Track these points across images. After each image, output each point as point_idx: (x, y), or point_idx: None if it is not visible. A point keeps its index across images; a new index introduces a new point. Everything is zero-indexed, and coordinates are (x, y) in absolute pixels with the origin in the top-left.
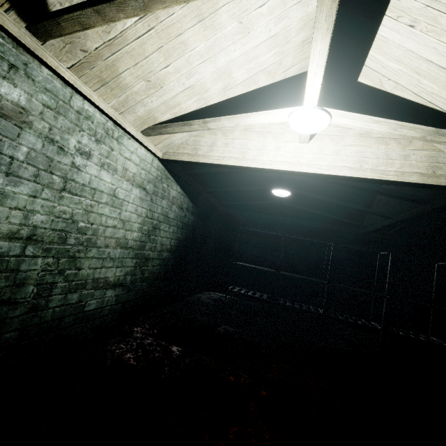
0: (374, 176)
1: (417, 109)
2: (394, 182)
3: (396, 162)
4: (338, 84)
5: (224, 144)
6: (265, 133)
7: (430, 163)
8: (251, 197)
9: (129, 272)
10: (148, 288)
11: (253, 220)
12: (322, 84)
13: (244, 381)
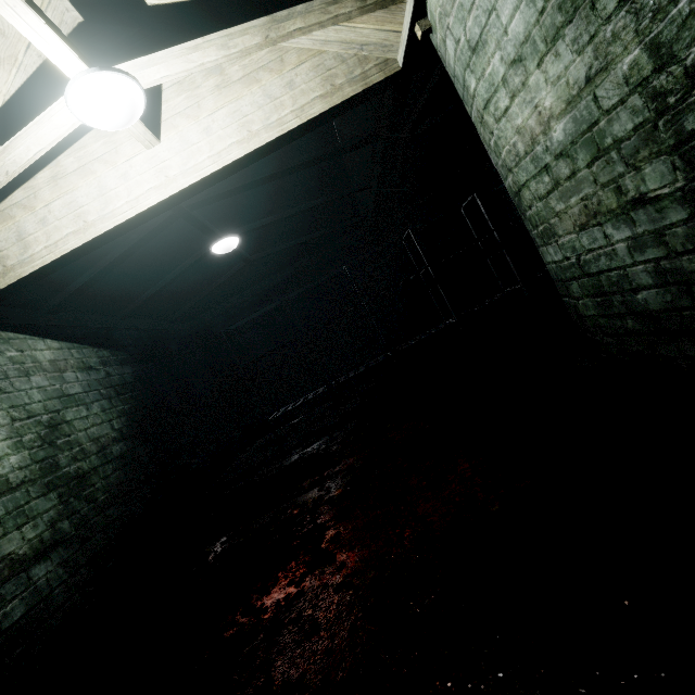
0: (274, 135)
1: (247, 5)
2: (304, 128)
3: (284, 98)
4: (135, 28)
5: (38, 224)
6: (88, 166)
7: (321, 76)
8: (205, 281)
9: (56, 517)
10: (125, 513)
11: (235, 311)
12: (112, 40)
13: (312, 501)
